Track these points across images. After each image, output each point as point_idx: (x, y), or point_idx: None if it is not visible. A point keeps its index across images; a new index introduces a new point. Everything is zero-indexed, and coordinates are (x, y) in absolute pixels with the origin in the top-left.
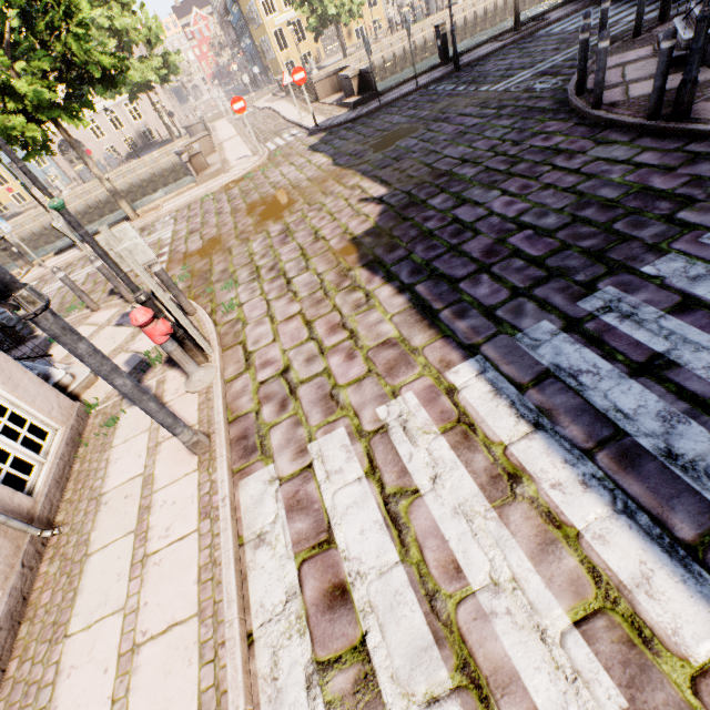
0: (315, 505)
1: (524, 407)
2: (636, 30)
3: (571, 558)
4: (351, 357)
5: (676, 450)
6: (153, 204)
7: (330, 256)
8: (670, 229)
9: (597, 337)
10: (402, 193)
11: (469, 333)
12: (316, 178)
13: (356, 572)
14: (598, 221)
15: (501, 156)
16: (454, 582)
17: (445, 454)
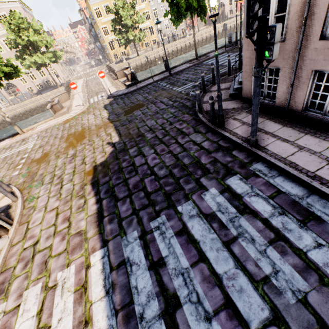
0: None
1: (107, 281)
2: (228, 74)
3: None
4: (63, 239)
5: (144, 315)
6: (32, 126)
7: (82, 175)
8: (195, 186)
9: (148, 244)
10: (122, 142)
11: (109, 232)
12: (98, 125)
13: None
14: (176, 176)
15: (163, 130)
16: None
17: (70, 305)
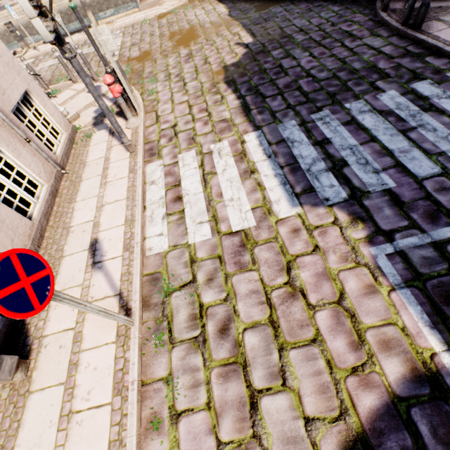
0: (176, 174)
1: (268, 151)
2: None
3: (259, 194)
4: (206, 124)
5: (311, 169)
6: (109, 19)
7: (210, 74)
8: (369, 88)
9: (309, 130)
10: (260, 44)
11: (261, 121)
12: (215, 22)
13: (186, 194)
14: (343, 79)
15: (321, 32)
16: (219, 198)
17: (231, 163)
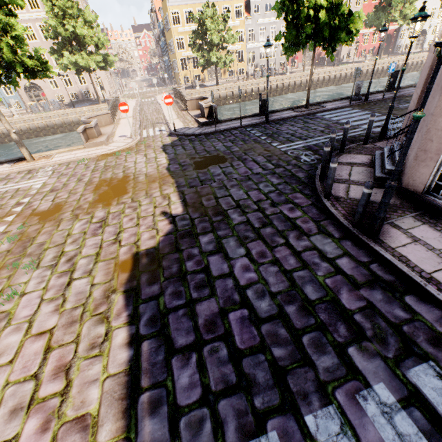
0: None
1: None
2: (365, 141)
3: None
4: (44, 428)
5: None
6: (49, 153)
7: (111, 266)
8: (340, 366)
9: None
10: (189, 219)
11: None
12: (151, 175)
13: None
14: (294, 325)
15: (260, 213)
16: None
17: None
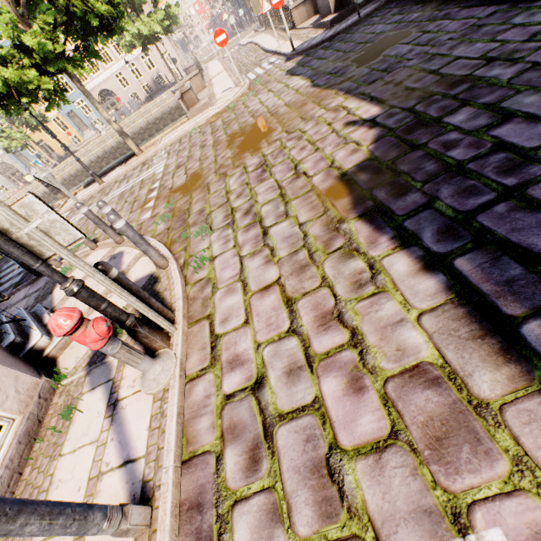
0: None
1: None
2: None
3: None
4: (356, 388)
5: None
6: (154, 140)
7: (313, 199)
8: None
9: None
10: (401, 111)
11: None
12: (294, 102)
13: None
14: None
15: None
16: None
17: None
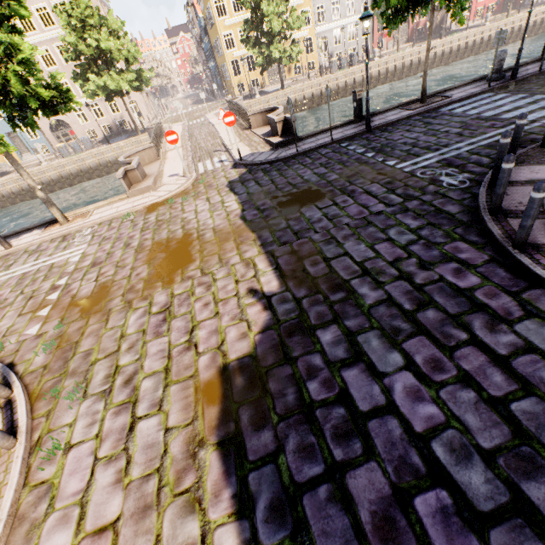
0: None
1: None
2: (544, 141)
3: None
4: None
5: None
6: (86, 209)
7: (190, 393)
8: None
9: None
10: (292, 299)
11: None
12: (221, 230)
13: None
14: None
15: (406, 283)
16: None
17: None
